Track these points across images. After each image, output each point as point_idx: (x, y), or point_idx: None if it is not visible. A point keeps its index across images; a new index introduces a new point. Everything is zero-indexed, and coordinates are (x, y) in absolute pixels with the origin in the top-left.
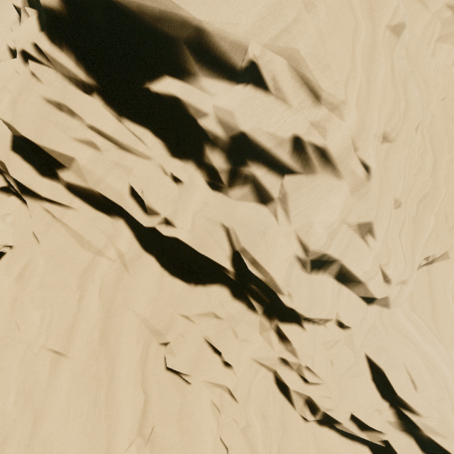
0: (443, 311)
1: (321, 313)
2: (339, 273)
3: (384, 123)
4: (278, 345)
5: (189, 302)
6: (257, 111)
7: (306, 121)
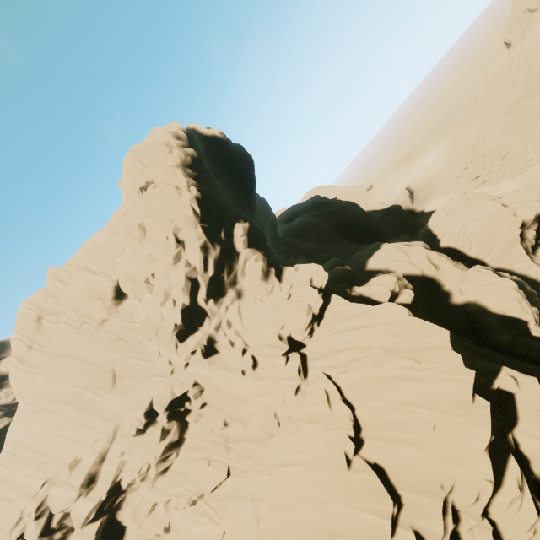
0: (130, 371)
1: (112, 473)
2: (99, 463)
3: (35, 469)
4: (137, 483)
5: (131, 528)
6: (31, 534)
7: (29, 519)
